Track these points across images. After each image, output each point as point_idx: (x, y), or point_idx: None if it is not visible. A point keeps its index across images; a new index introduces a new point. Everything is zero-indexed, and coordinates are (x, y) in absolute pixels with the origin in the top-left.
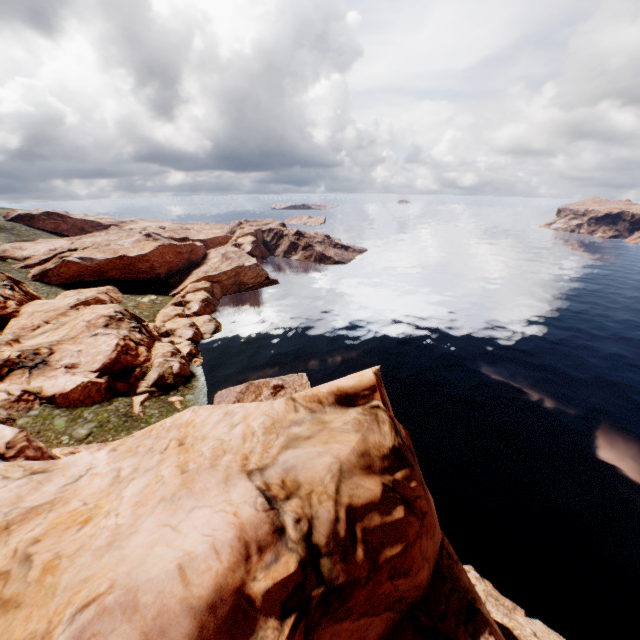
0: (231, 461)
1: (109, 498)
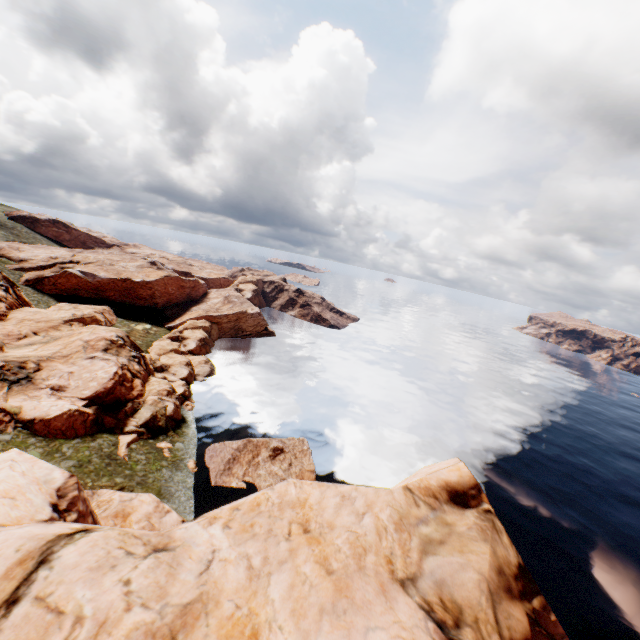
0: (376, 563)
1: (258, 600)
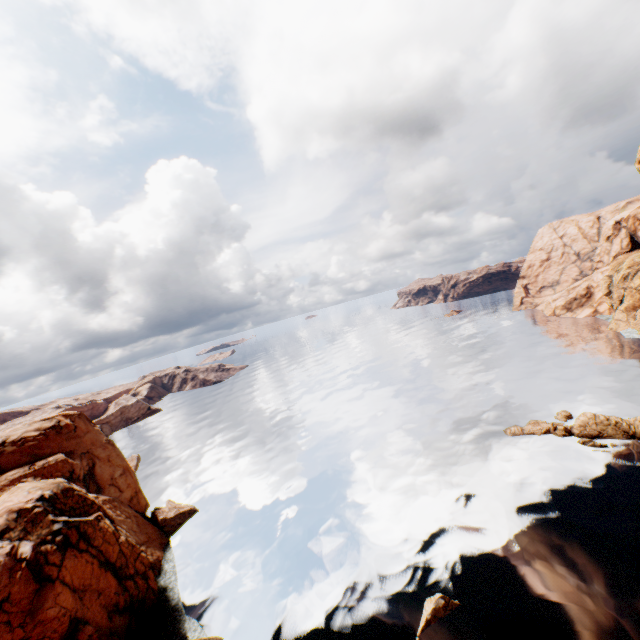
0: None
1: None
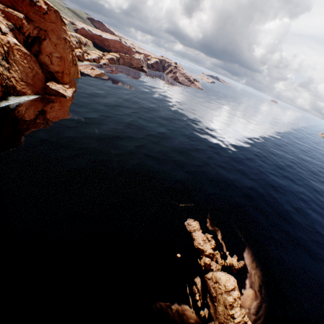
0: None
1: None
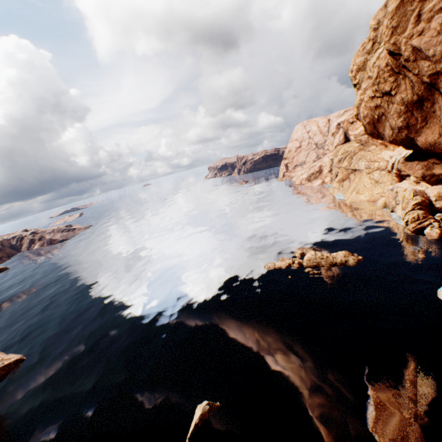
0: None
1: None
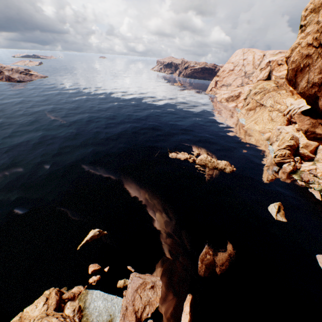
0: None
1: None
